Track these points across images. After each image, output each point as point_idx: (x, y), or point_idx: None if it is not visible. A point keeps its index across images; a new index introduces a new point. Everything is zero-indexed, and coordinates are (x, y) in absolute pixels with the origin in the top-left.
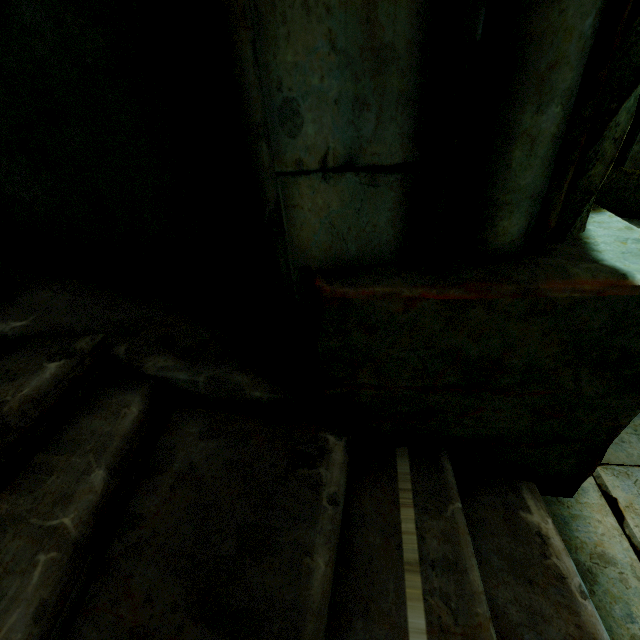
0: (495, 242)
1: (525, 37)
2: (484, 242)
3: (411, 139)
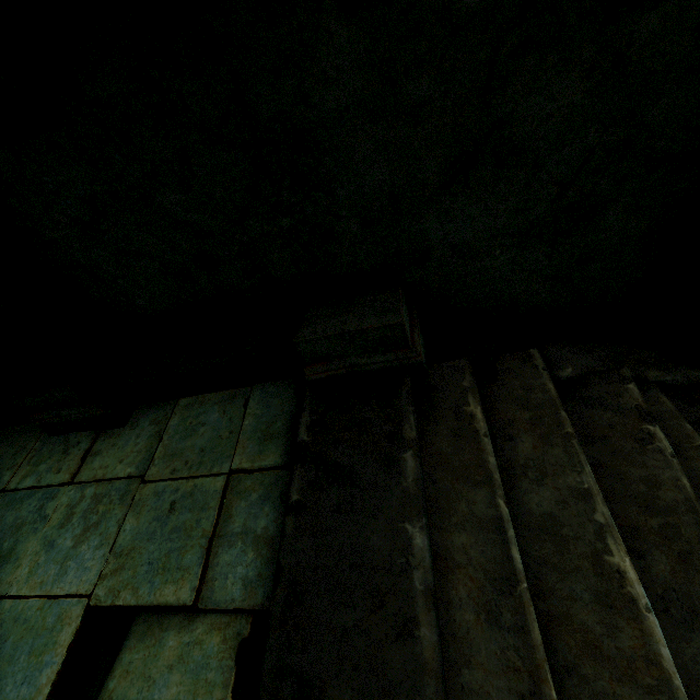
0: None
1: None
2: None
3: None
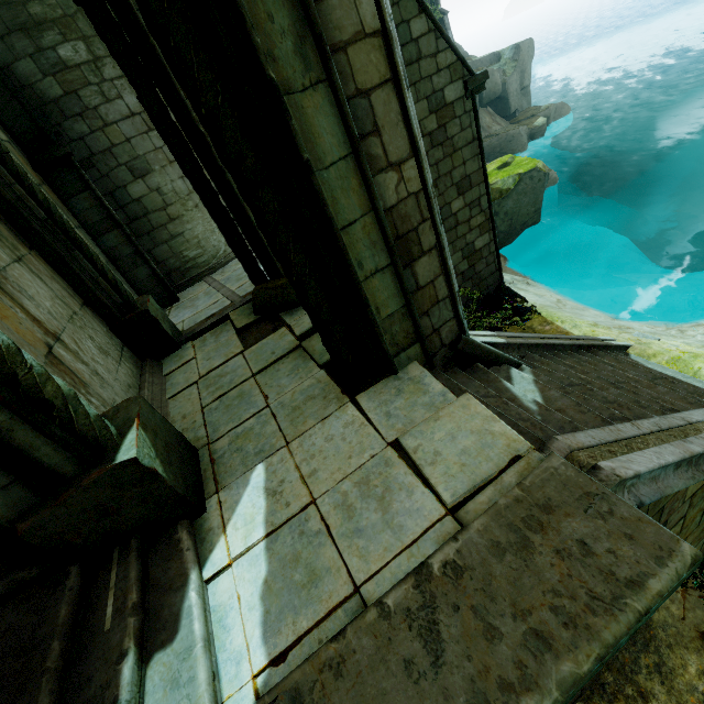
0: (68, 475)
1: (16, 447)
2: (65, 477)
3: (8, 476)
